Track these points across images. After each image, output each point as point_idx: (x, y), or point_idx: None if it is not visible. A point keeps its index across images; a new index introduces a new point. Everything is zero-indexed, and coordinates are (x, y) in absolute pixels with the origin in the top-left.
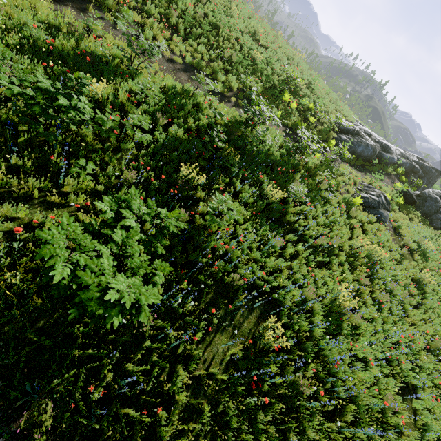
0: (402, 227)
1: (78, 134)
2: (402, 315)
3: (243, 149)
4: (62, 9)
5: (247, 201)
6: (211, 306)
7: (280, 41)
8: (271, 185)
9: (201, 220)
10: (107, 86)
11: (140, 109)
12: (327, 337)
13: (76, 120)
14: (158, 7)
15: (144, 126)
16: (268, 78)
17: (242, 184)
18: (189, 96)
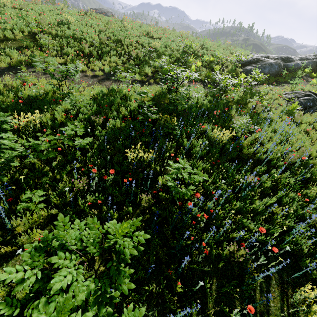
0: None
1: (26, 166)
2: None
3: (176, 112)
4: (2, 79)
5: (200, 154)
6: (221, 301)
7: (168, 31)
8: (216, 130)
9: (166, 195)
10: (41, 115)
11: (76, 121)
12: None
13: (8, 158)
14: (73, 47)
15: (77, 133)
16: (171, 55)
17: (189, 141)
18: (115, 93)
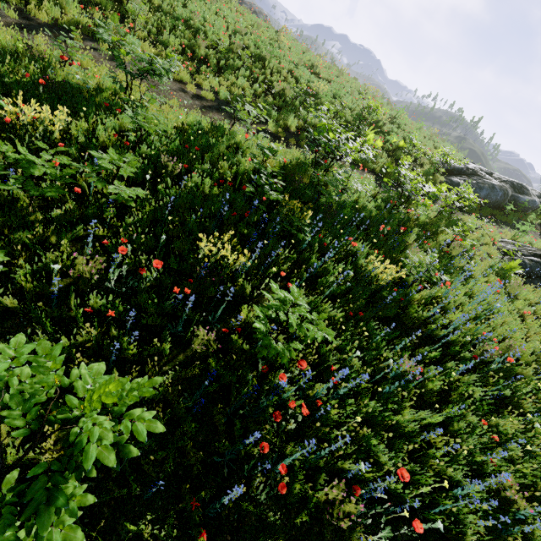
0: None
1: None
2: None
3: (315, 204)
4: (31, 39)
5: (333, 291)
6: None
7: (346, 77)
8: (374, 258)
9: (244, 344)
10: (69, 118)
11: (131, 153)
12: None
13: None
14: (180, 38)
15: (120, 170)
16: (338, 111)
17: (322, 261)
18: (222, 136)
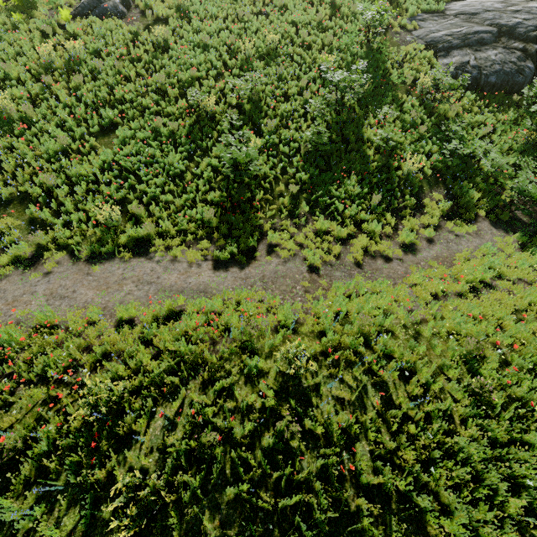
0: (148, 2)
1: None
2: (114, 82)
3: None
4: None
5: None
6: None
7: None
8: None
9: None
10: None
11: None
12: None
13: None
14: None
15: None
16: None
17: None
18: None
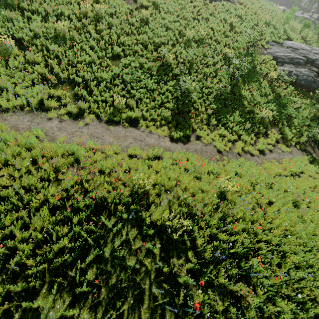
0: None
1: None
2: (120, 33)
3: None
4: None
5: None
6: None
7: None
8: None
9: None
10: None
11: None
12: (50, 42)
13: None
14: None
15: None
16: None
17: None
18: None
